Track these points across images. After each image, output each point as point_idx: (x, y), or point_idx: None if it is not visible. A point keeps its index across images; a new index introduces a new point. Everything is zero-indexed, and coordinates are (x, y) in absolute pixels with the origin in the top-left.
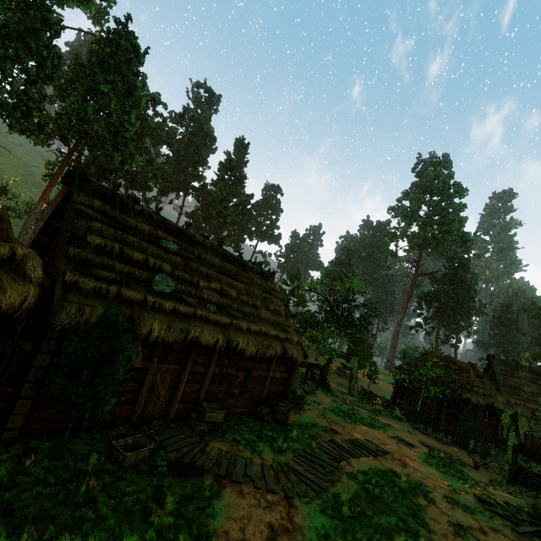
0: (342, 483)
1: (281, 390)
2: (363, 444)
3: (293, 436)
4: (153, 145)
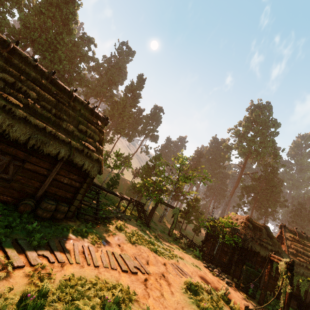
0: (2, 281)
1: (70, 197)
2: (124, 258)
3: (29, 227)
4: (88, 71)
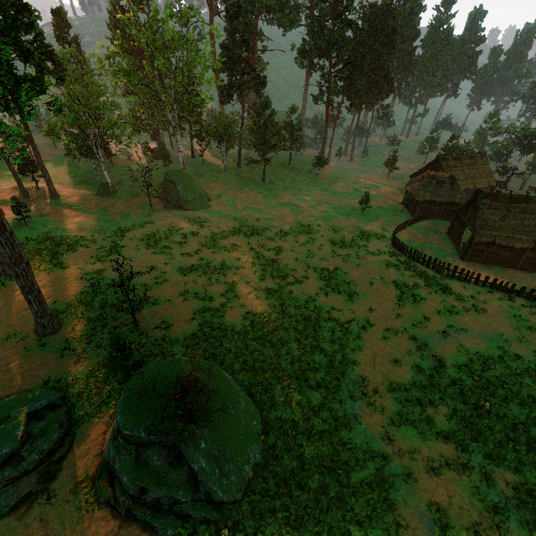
0: None
1: None
2: None
3: None
4: None
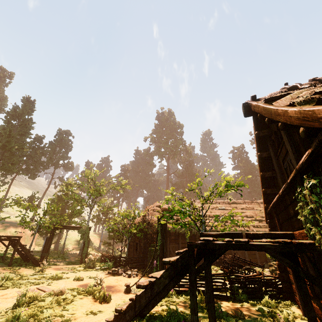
0: None
1: None
2: None
3: None
4: None
